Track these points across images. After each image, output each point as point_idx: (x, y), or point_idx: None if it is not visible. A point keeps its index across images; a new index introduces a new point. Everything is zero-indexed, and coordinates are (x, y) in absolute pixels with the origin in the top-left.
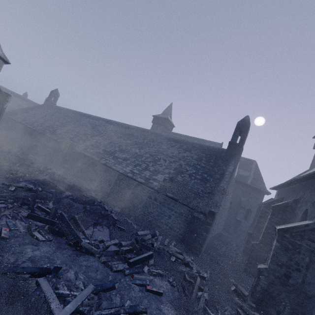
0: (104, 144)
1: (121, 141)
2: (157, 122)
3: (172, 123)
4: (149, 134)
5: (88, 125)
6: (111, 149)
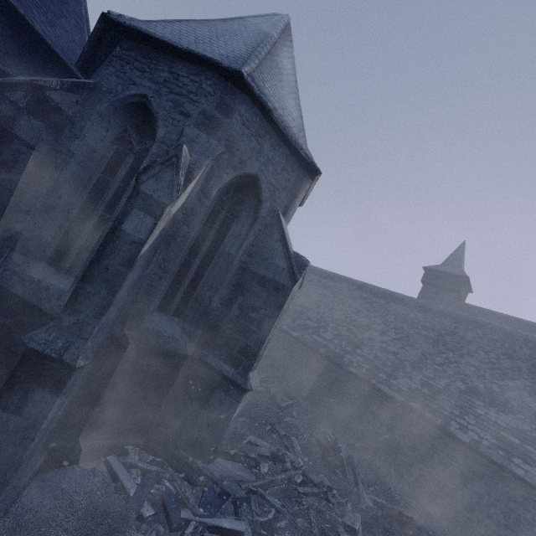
0: (411, 363)
1: (448, 355)
2: (437, 283)
3: (470, 285)
4: (504, 337)
5: (326, 293)
6: (444, 383)
